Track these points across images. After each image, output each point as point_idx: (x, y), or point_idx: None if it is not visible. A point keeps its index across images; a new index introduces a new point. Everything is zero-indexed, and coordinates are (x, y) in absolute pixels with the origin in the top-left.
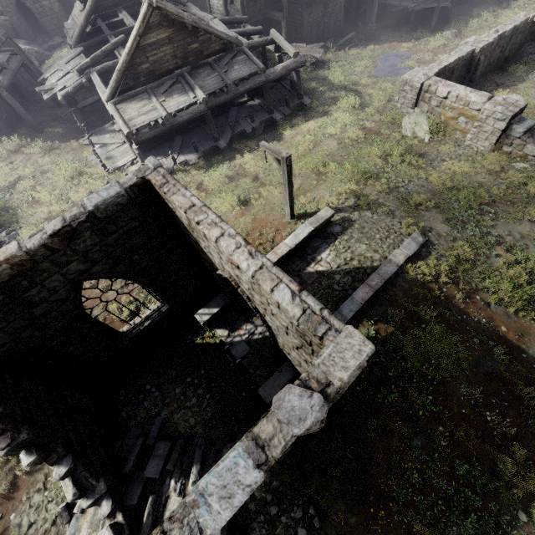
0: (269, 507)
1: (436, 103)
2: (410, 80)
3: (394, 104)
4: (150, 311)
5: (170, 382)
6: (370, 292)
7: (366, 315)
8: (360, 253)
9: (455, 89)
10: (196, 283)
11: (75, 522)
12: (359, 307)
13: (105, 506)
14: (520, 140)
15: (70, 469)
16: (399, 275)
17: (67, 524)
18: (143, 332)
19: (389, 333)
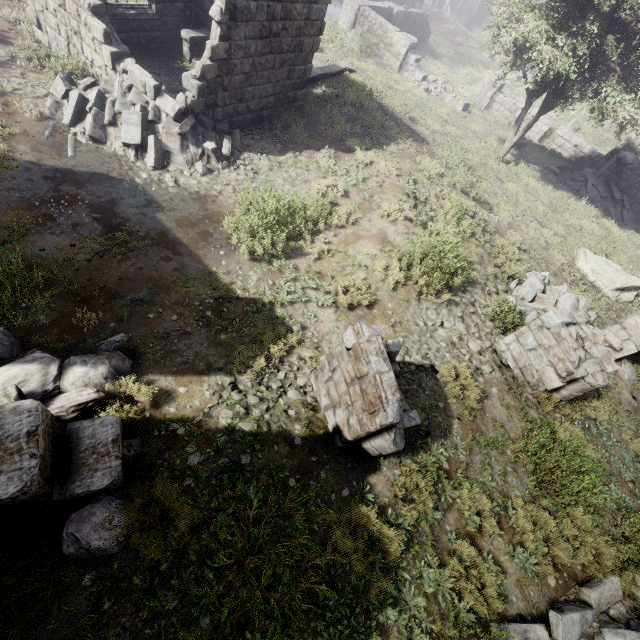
0: (255, 136)
1: (367, 27)
2: (352, 0)
3: (338, 23)
4: (137, 4)
5: (154, 74)
6: (323, 72)
7: (320, 82)
8: (315, 65)
9: (380, 18)
10: (181, 12)
11: (80, 91)
12: (315, 75)
13: (130, 60)
14: (413, 67)
15: (103, 7)
16: (340, 76)
17: (63, 100)
18: (127, 19)
19: (334, 91)
